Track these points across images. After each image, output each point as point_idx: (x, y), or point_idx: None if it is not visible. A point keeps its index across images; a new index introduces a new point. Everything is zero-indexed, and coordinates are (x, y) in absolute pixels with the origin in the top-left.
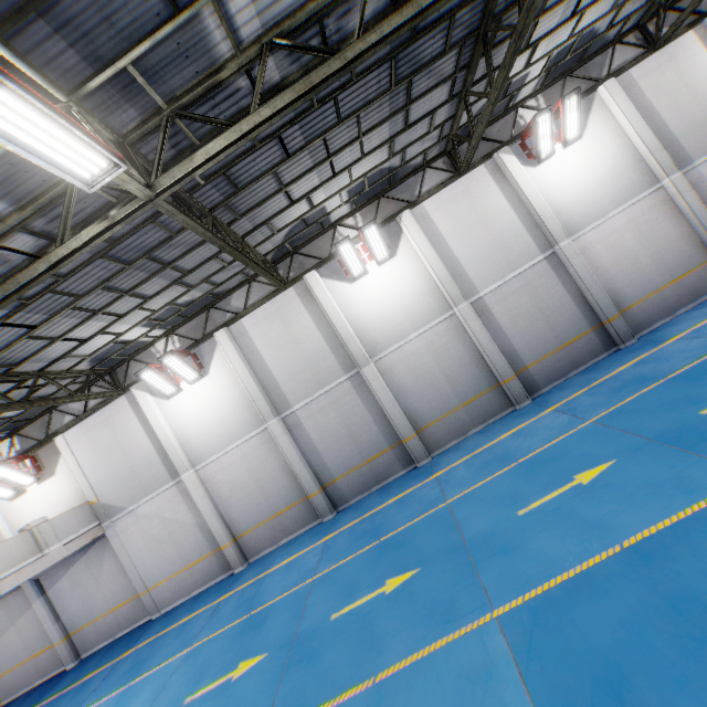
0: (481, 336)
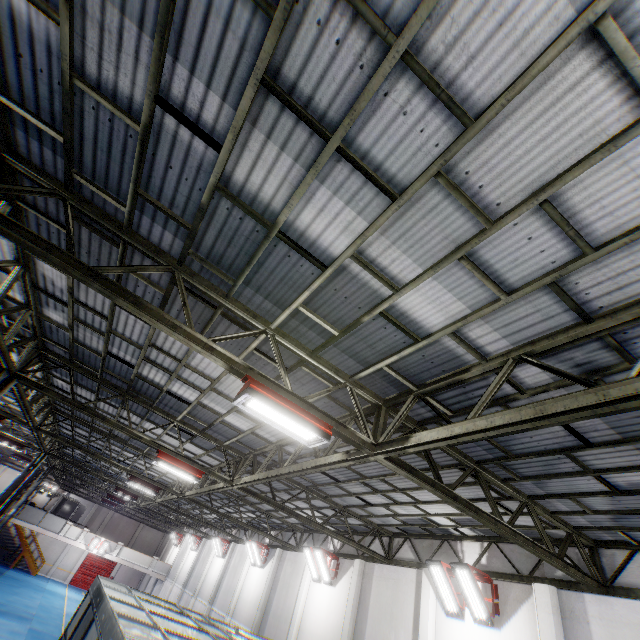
0: None
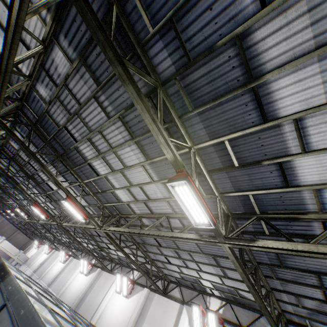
0: None
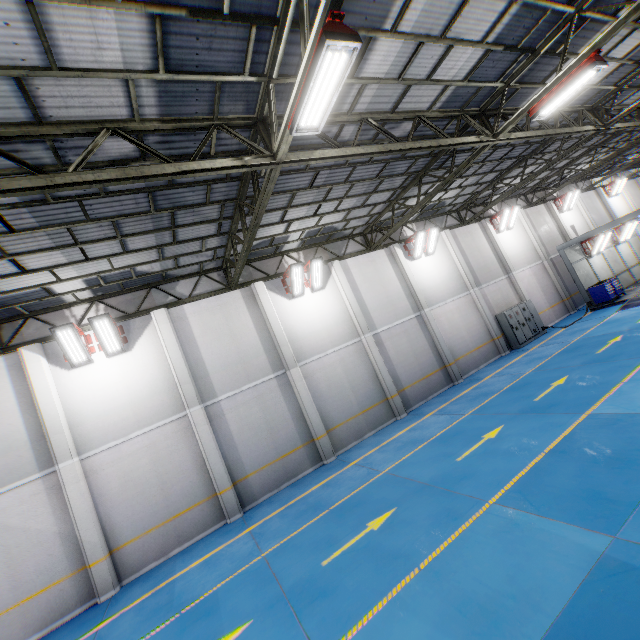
0: (378, 360)
